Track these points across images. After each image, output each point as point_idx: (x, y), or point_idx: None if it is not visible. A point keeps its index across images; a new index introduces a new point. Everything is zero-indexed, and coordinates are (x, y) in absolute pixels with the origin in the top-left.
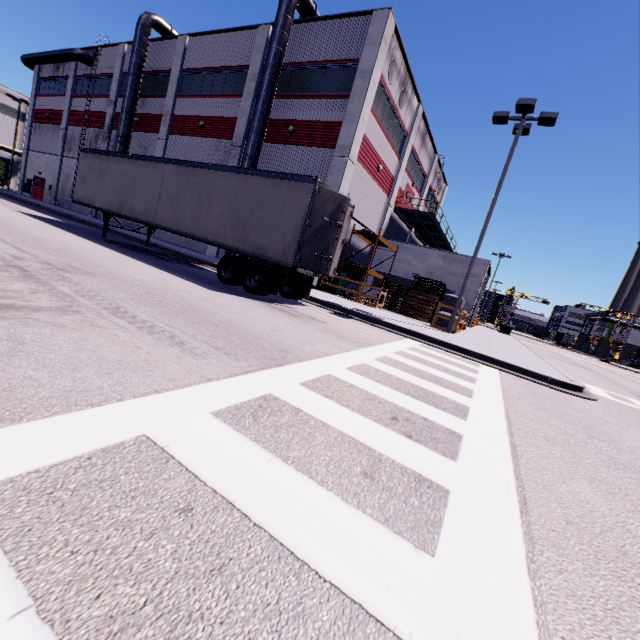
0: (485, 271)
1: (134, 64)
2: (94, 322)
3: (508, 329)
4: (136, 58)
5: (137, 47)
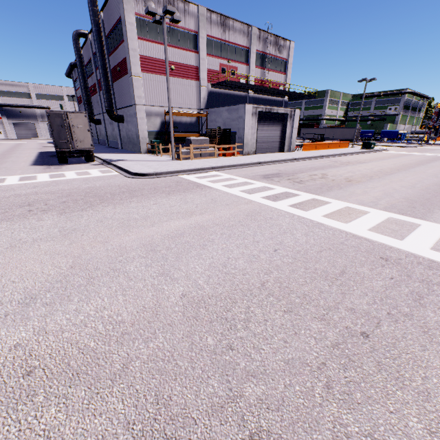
0: (245, 112)
1: (78, 62)
2: None
3: (368, 144)
4: (77, 58)
5: (76, 53)
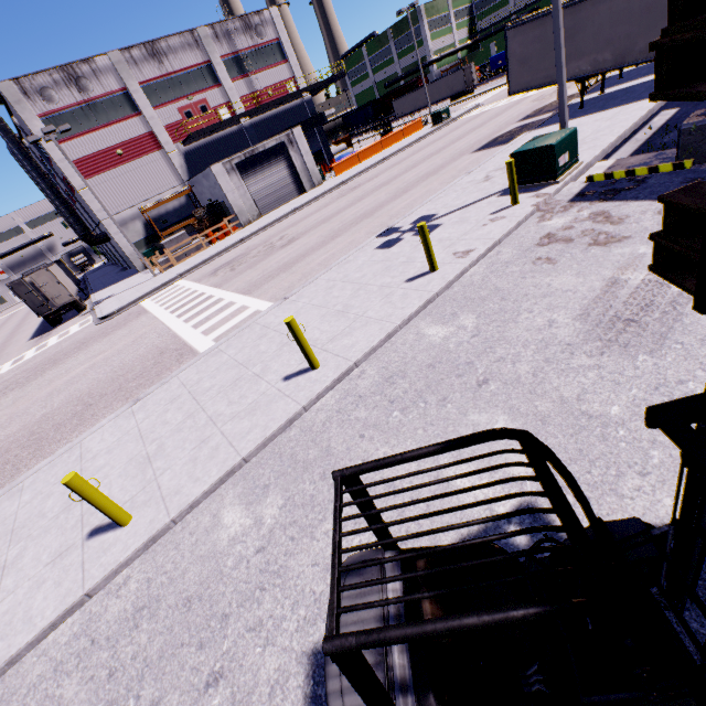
0: (215, 177)
1: (33, 179)
2: None
3: (438, 116)
4: (30, 175)
5: (24, 168)
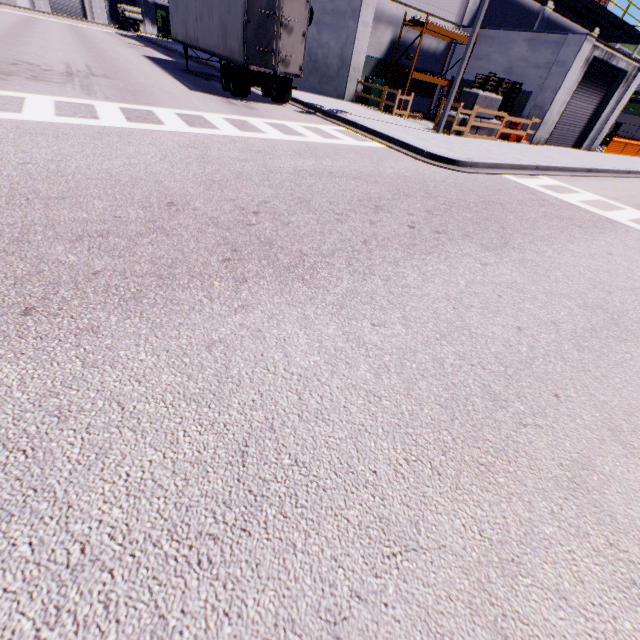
0: (577, 54)
1: None
2: (65, 86)
3: None
4: None
5: None
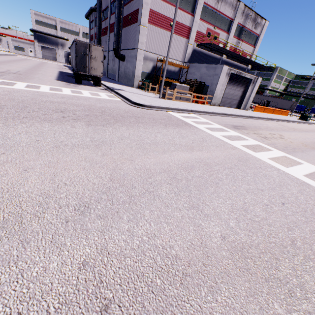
0: (221, 71)
1: (98, 7)
2: None
3: (305, 117)
4: (98, 4)
5: None
